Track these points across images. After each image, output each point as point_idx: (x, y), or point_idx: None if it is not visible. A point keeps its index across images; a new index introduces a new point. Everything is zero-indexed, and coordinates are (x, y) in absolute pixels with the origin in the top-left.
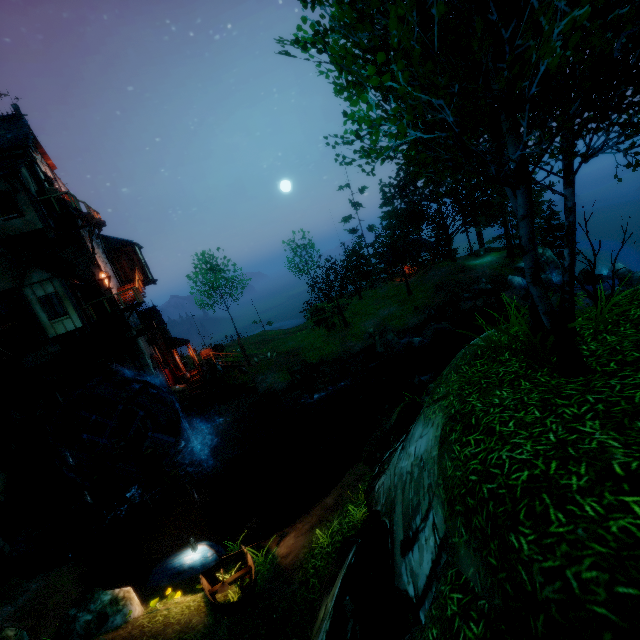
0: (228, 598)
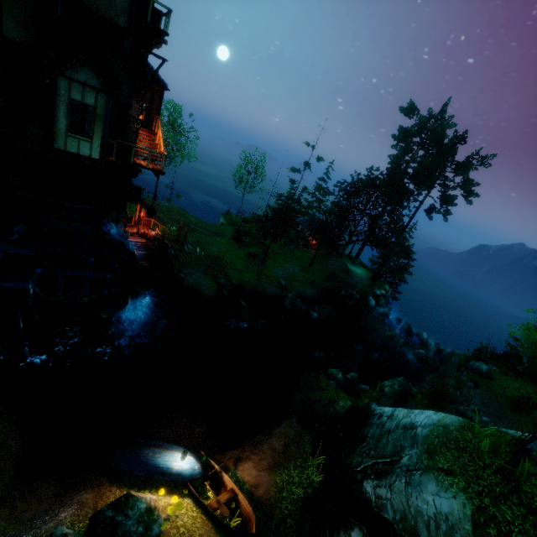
0: (218, 513)
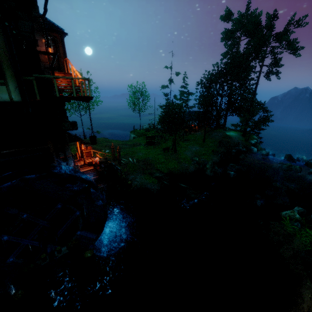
0: None
